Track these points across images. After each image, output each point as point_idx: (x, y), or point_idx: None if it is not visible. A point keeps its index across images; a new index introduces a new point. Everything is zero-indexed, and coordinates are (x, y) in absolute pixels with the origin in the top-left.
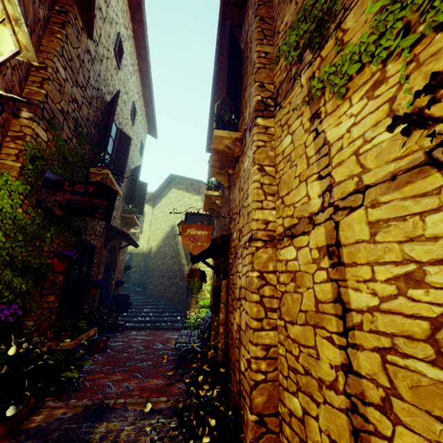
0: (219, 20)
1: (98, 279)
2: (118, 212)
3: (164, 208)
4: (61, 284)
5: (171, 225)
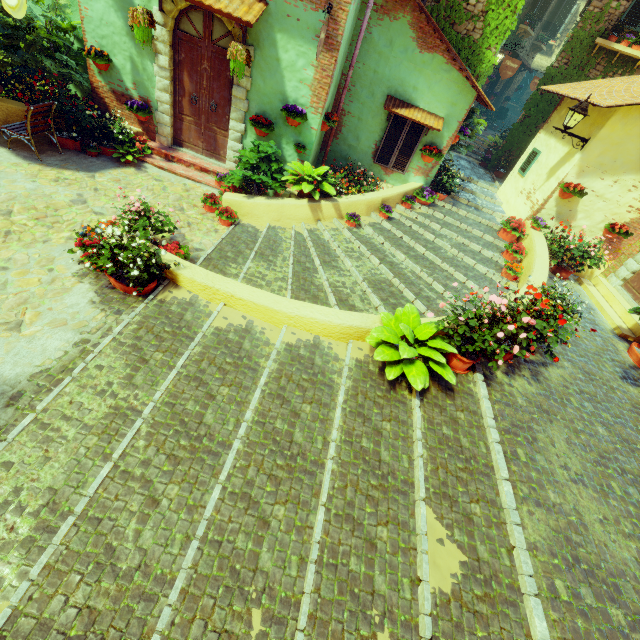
0: None
1: (497, 92)
2: (531, 41)
3: None
4: (484, 90)
5: None
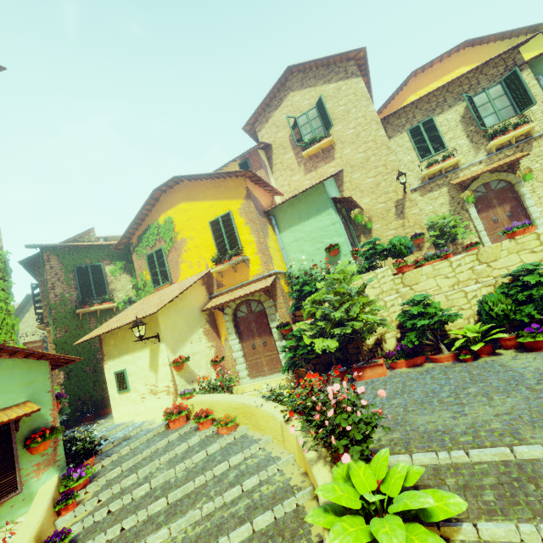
0: (28, 271)
1: None
2: None
3: (30, 322)
4: None
5: (41, 336)
